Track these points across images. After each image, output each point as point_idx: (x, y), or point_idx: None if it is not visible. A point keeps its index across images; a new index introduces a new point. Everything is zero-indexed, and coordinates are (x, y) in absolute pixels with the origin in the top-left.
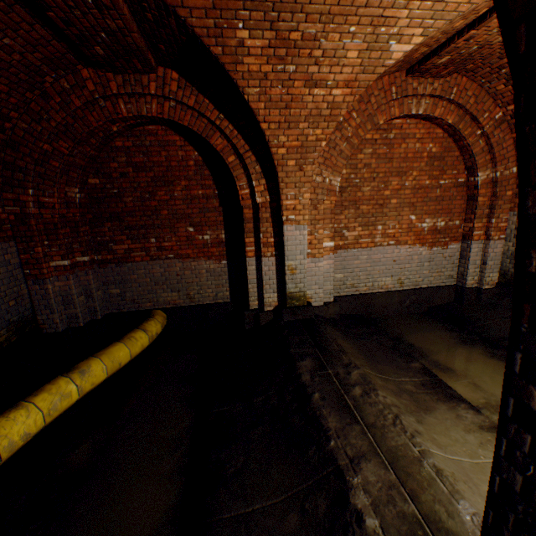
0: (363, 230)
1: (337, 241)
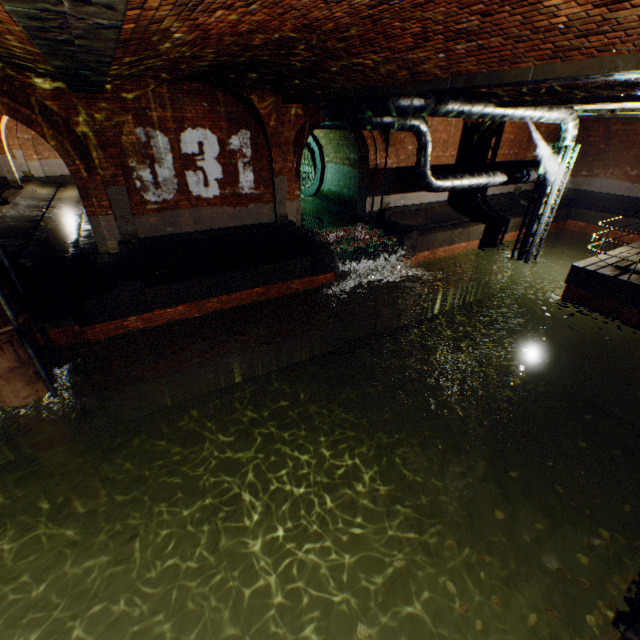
0: (51, 154)
1: (42, 157)
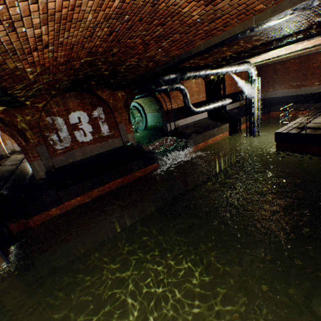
0: None
1: None
